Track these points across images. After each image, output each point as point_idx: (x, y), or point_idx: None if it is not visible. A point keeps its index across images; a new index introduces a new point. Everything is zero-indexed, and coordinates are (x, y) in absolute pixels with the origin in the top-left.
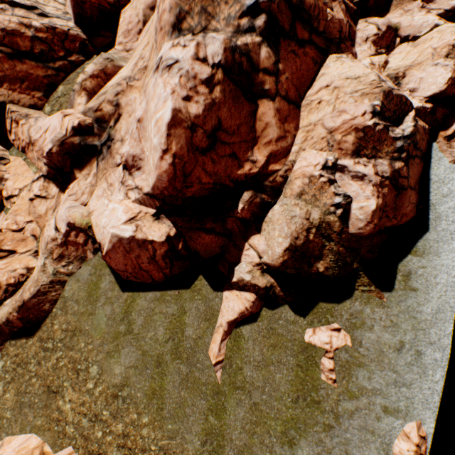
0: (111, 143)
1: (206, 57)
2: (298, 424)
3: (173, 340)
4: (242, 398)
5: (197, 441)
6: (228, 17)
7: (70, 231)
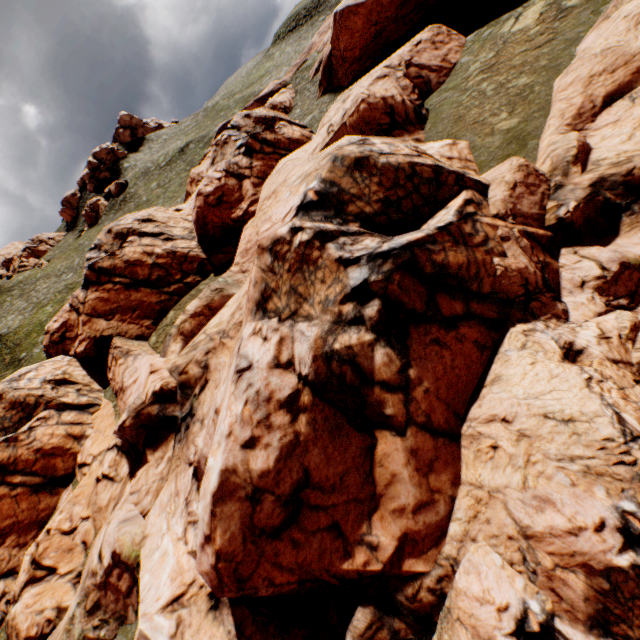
0: (191, 420)
1: (292, 358)
2: None
3: None
4: None
5: None
6: (325, 300)
7: (113, 566)
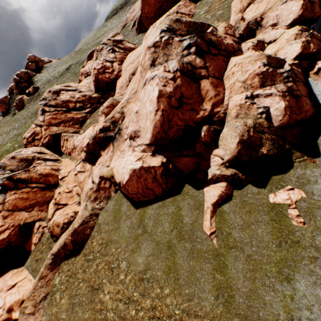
0: (120, 131)
1: (169, 70)
2: (288, 263)
3: (176, 229)
4: (237, 254)
5: (211, 297)
6: (177, 53)
7: (101, 181)
